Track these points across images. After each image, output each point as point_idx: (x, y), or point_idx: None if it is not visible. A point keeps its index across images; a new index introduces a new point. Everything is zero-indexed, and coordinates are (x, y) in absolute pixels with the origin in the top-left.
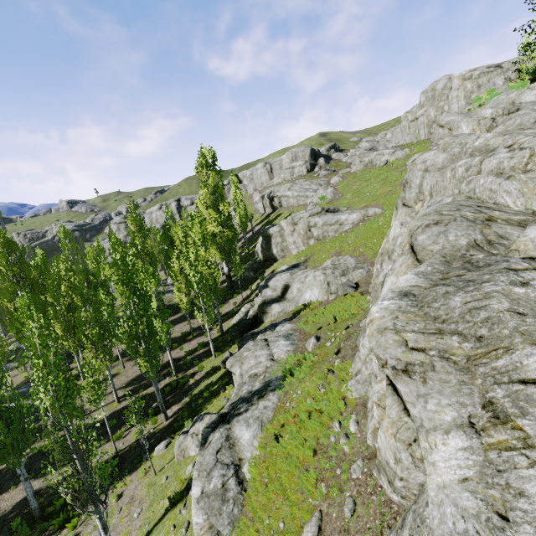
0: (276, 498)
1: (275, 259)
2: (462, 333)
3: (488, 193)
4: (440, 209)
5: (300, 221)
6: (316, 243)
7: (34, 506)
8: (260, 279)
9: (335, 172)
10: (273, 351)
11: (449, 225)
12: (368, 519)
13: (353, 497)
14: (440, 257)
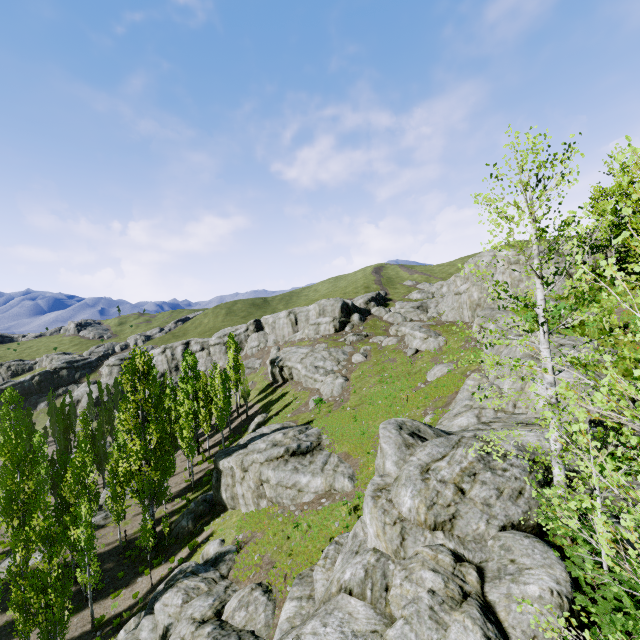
0: None
1: (225, 506)
2: None
3: None
4: None
5: (251, 467)
6: (268, 507)
7: None
8: (189, 546)
9: (367, 337)
10: None
11: None
12: None
13: None
14: None
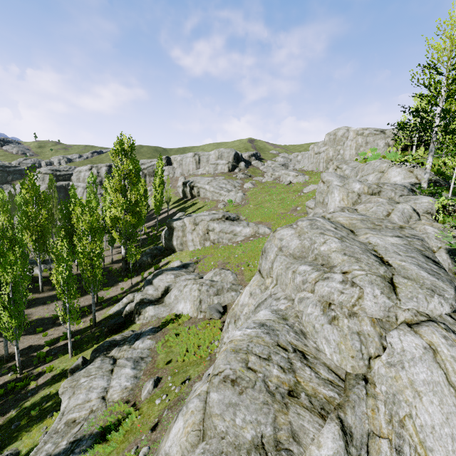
0: None
1: (174, 250)
2: None
3: (311, 328)
4: (252, 347)
5: (201, 223)
6: (211, 245)
7: None
8: (154, 267)
9: (251, 177)
10: (112, 383)
11: (243, 395)
12: None
13: None
14: None
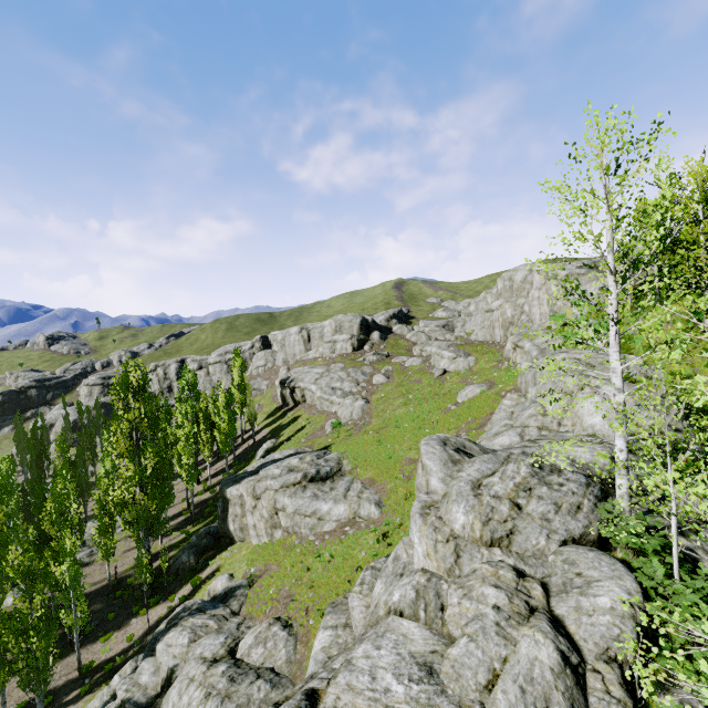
0: None
1: (233, 538)
2: None
3: None
4: None
5: (264, 495)
6: (284, 537)
7: None
8: (192, 582)
9: (388, 357)
10: None
11: None
12: None
13: None
14: None
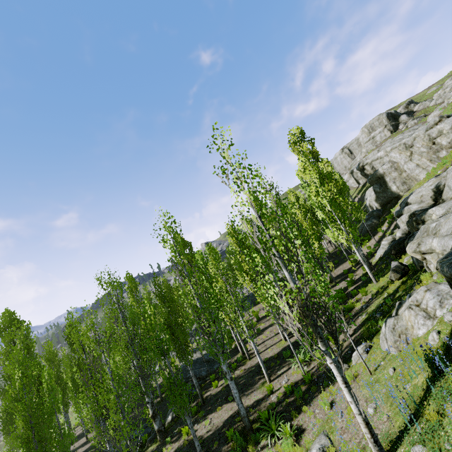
0: None
1: (398, 196)
2: None
3: None
4: None
5: (415, 141)
6: (450, 152)
7: (243, 412)
8: (387, 218)
9: (426, 116)
10: None
11: None
12: None
13: None
14: None
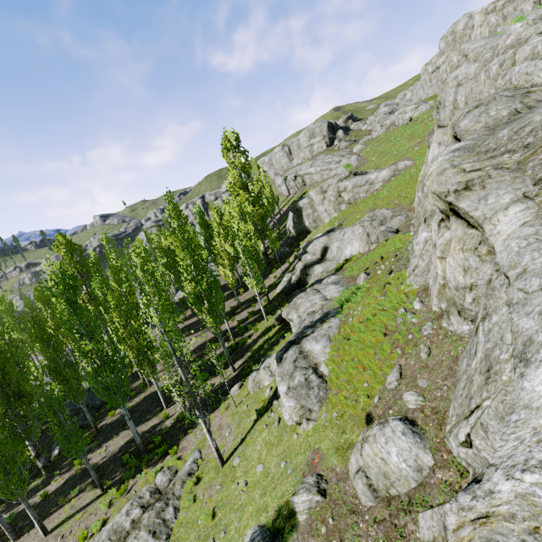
0: (357, 373)
1: (308, 231)
2: (511, 150)
3: (524, 77)
4: (478, 99)
5: (329, 188)
6: (347, 207)
7: (139, 441)
8: (296, 251)
9: (356, 141)
10: (325, 294)
11: (489, 104)
12: (444, 354)
13: (427, 346)
14: (483, 128)
